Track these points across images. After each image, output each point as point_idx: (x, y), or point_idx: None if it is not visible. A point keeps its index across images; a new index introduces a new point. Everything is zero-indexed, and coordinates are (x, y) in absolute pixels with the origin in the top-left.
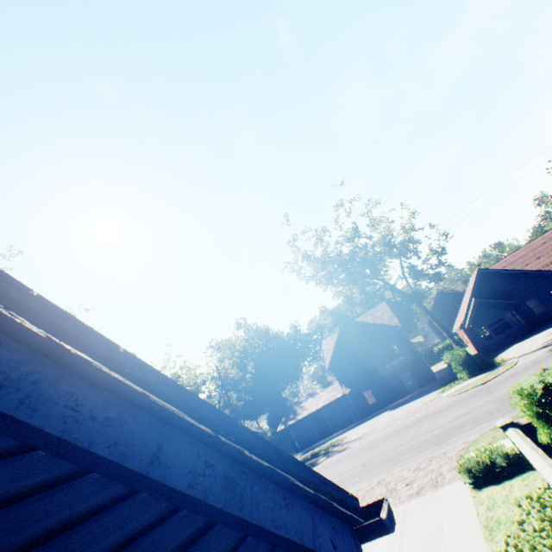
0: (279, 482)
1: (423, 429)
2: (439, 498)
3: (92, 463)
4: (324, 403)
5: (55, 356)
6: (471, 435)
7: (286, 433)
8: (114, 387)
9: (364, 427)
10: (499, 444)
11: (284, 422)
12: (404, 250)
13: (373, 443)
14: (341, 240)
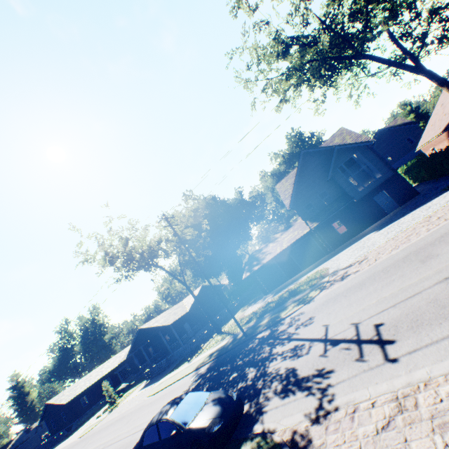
0: None
1: None
2: None
3: None
4: (290, 243)
5: None
6: None
7: (246, 283)
8: None
9: (349, 253)
10: None
11: (248, 269)
12: None
13: (409, 257)
14: None
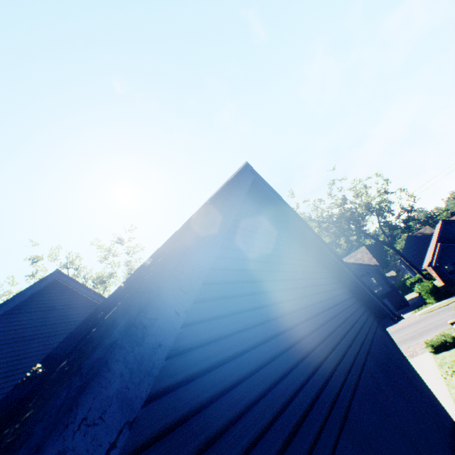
0: (383, 305)
1: (401, 334)
2: (414, 360)
3: (369, 296)
4: None
5: (362, 284)
6: (434, 333)
7: None
8: (367, 288)
9: None
10: (449, 332)
11: None
12: (381, 212)
13: None
14: (332, 205)
